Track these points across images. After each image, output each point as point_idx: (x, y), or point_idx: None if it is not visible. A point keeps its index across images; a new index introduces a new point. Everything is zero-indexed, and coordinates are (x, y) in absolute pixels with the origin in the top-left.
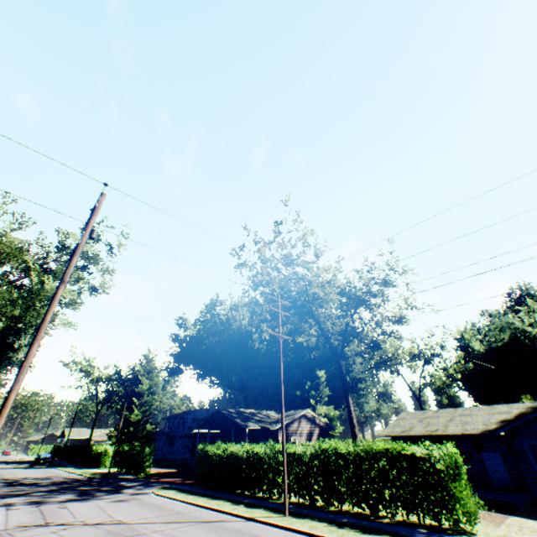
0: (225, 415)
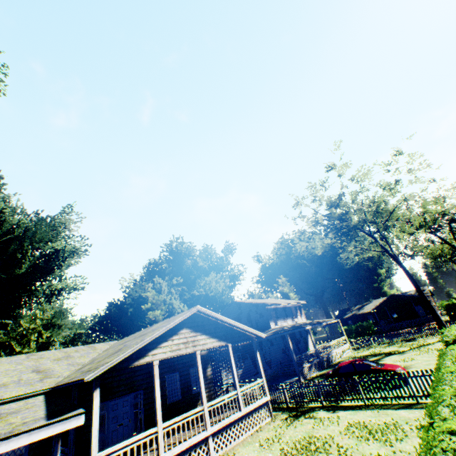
0: (399, 296)
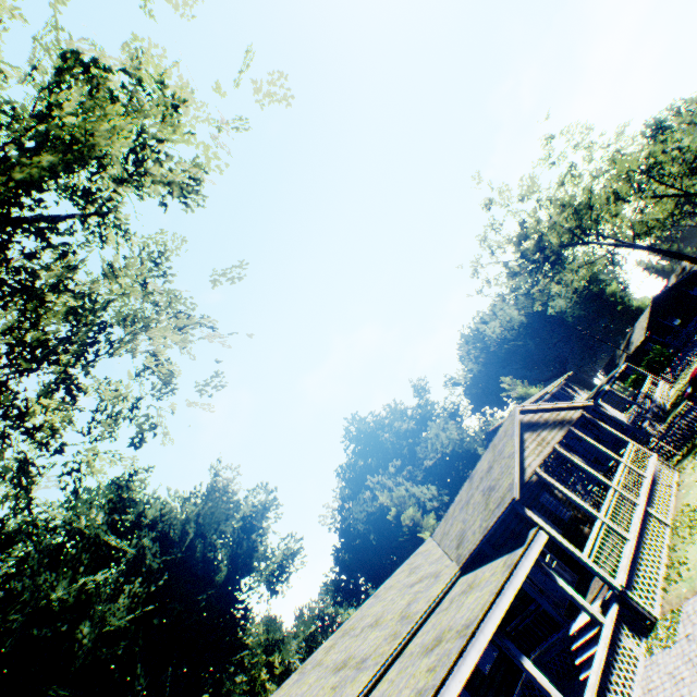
0: (663, 295)
